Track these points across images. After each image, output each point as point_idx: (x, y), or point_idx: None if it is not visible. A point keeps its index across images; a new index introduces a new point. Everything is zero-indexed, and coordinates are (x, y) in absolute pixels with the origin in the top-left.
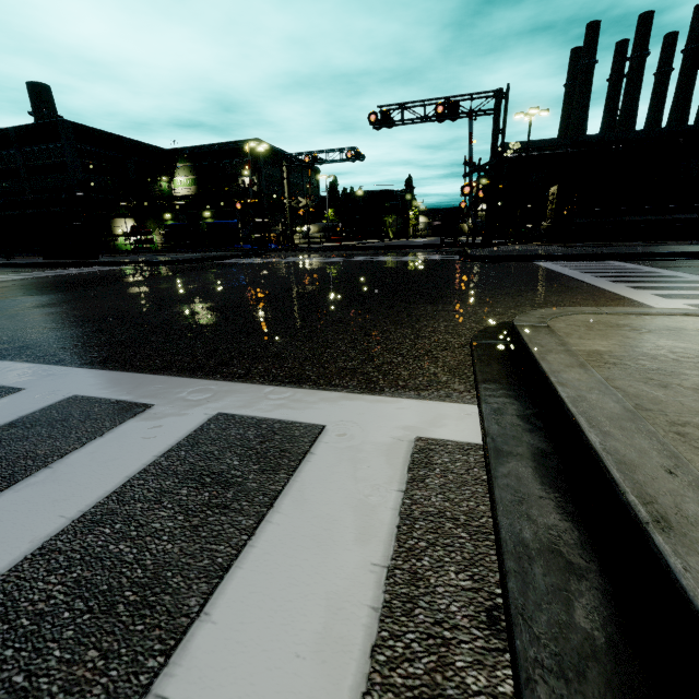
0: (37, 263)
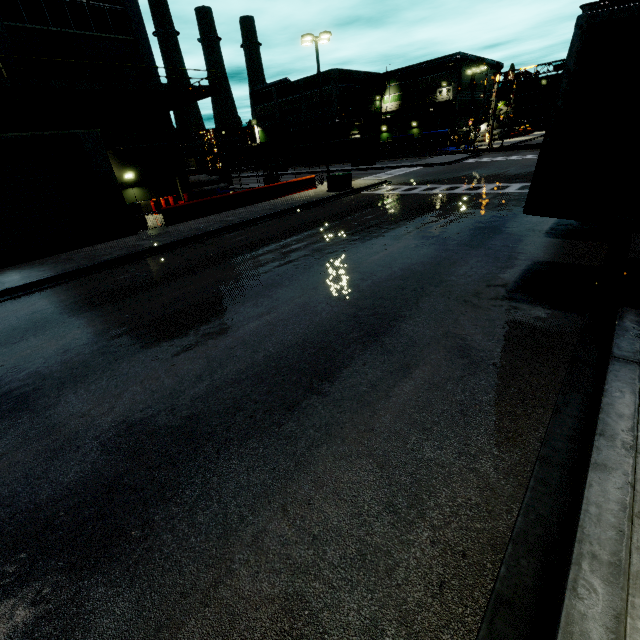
0: (366, 168)
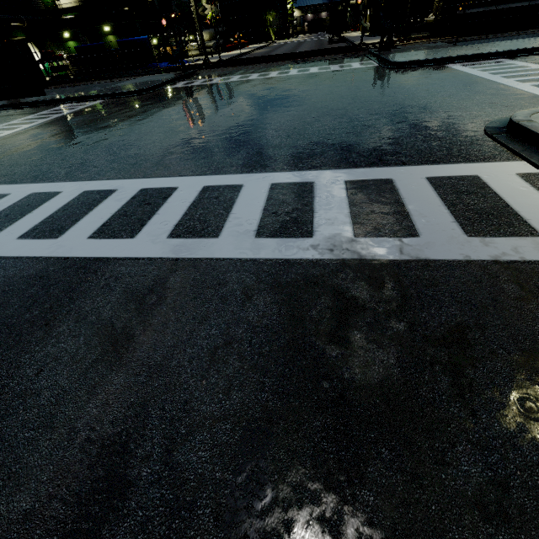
0: (9, 105)
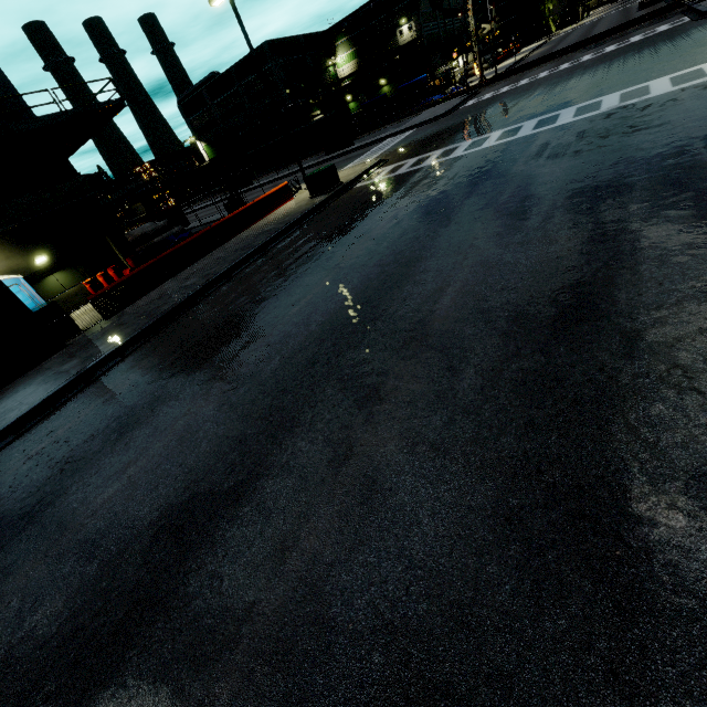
0: (345, 152)
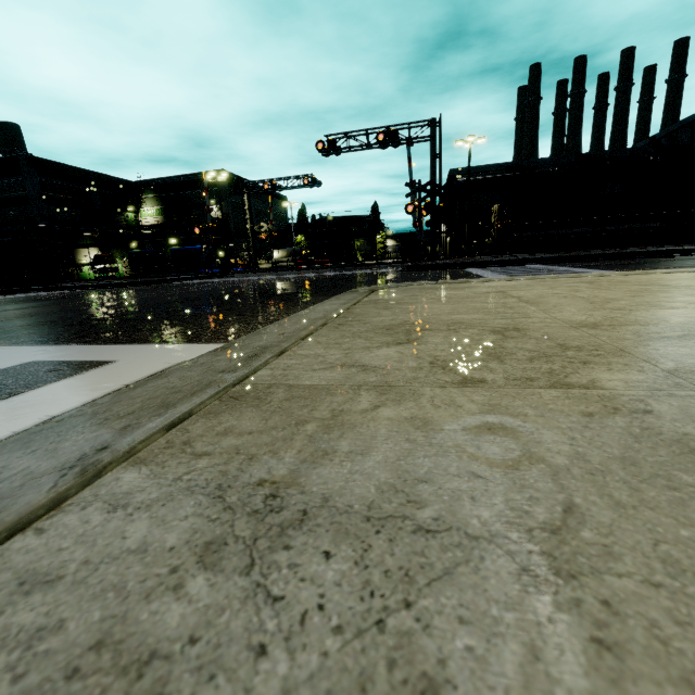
0: None
